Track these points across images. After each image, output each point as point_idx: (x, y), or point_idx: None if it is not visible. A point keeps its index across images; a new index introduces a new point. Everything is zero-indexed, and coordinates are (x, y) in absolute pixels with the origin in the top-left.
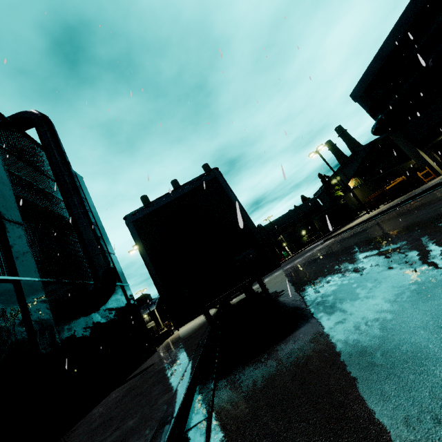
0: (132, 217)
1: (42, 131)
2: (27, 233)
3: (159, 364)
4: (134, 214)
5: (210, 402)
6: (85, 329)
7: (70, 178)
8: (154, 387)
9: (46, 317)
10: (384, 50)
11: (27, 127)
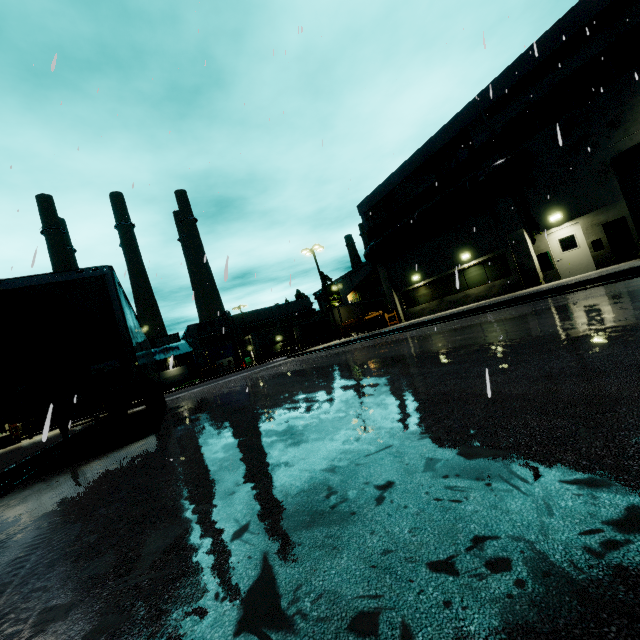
0: None
1: None
2: None
3: None
4: None
5: None
6: None
7: None
8: None
9: None
10: (392, 179)
11: None
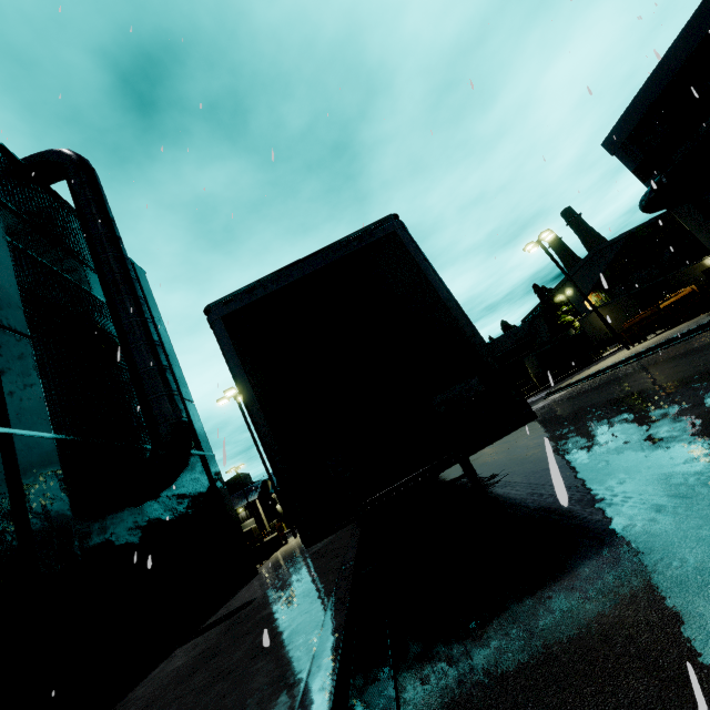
0: (221, 309)
1: (77, 183)
2: (36, 353)
3: (264, 605)
4: (226, 302)
5: None
6: (131, 531)
7: (119, 263)
8: (254, 662)
9: (58, 506)
10: (670, 60)
11: (54, 178)
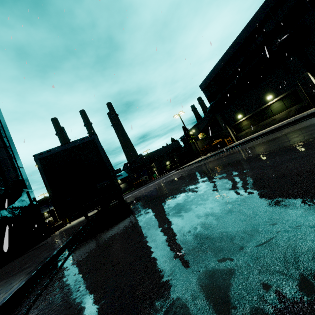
0: (38, 156)
1: None
2: None
3: (50, 242)
4: (40, 154)
5: (70, 251)
6: None
7: None
8: (43, 251)
9: None
10: (217, 66)
11: None
